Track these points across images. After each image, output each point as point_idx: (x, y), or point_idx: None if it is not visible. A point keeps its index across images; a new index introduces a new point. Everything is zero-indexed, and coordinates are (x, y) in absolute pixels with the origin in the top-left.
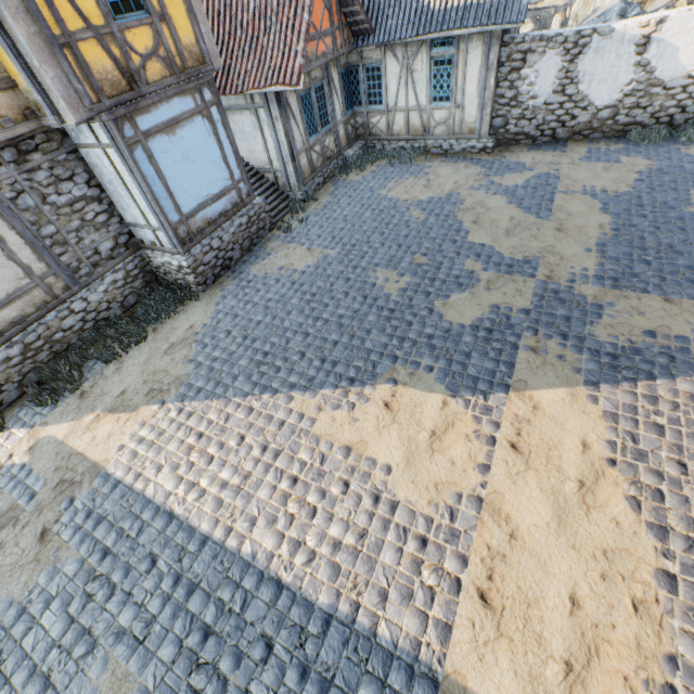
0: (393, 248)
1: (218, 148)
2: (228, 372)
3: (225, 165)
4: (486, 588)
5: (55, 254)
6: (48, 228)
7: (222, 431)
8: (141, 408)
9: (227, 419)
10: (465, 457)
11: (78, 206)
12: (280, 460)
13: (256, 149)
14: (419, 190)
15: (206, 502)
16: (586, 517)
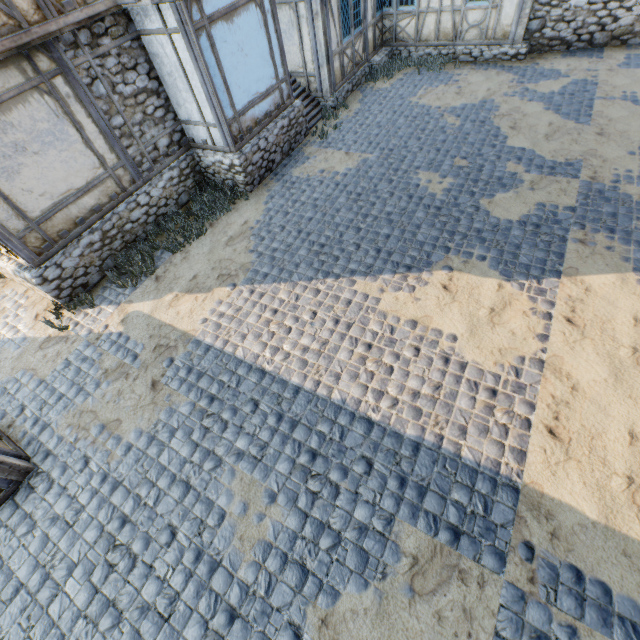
0: (431, 153)
1: (267, 42)
2: (289, 260)
3: (271, 62)
4: (553, 426)
5: (123, 146)
6: (117, 119)
7: (295, 308)
8: (215, 289)
9: (297, 298)
10: (524, 329)
11: (140, 98)
12: (353, 330)
13: (291, 50)
14: (451, 97)
15: (292, 362)
16: (639, 375)
